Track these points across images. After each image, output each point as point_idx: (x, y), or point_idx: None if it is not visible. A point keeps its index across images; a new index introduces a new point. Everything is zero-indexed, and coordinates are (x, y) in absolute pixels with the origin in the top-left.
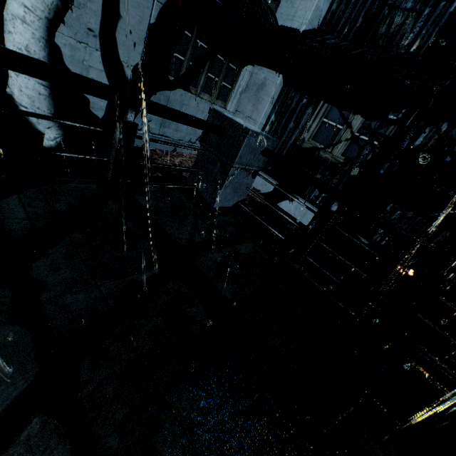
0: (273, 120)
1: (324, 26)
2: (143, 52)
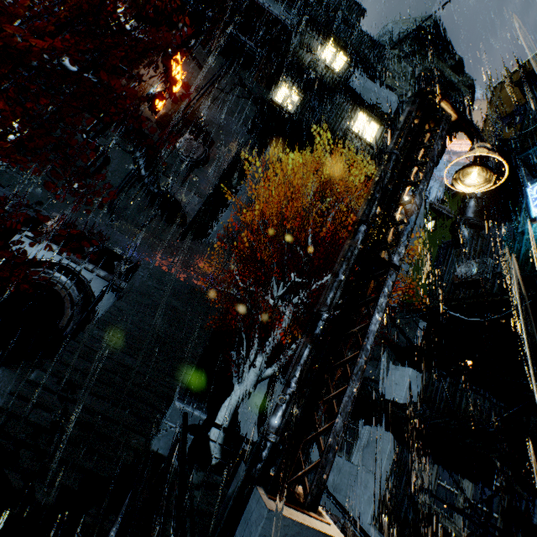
0: (395, 477)
1: (421, 399)
2: None
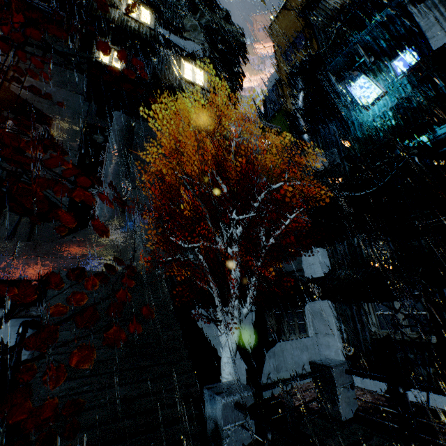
0: (344, 328)
1: (333, 266)
2: (254, 336)
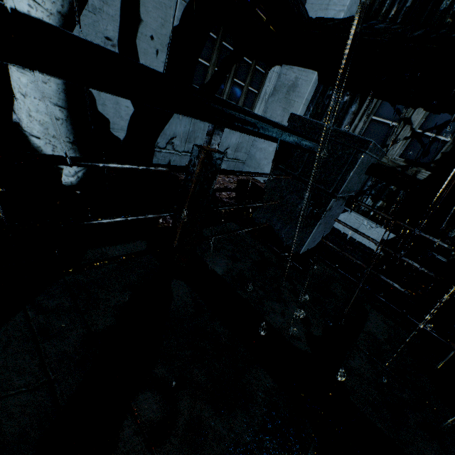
0: None
1: (363, 11)
2: (166, 60)
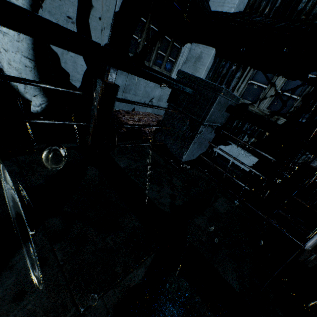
0: None
1: (248, 8)
2: (110, 34)
